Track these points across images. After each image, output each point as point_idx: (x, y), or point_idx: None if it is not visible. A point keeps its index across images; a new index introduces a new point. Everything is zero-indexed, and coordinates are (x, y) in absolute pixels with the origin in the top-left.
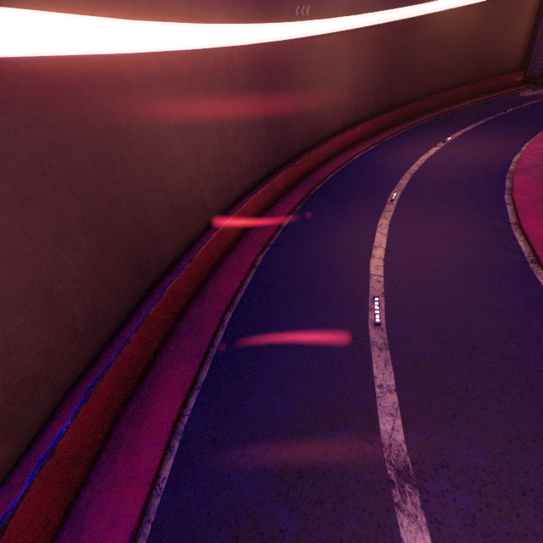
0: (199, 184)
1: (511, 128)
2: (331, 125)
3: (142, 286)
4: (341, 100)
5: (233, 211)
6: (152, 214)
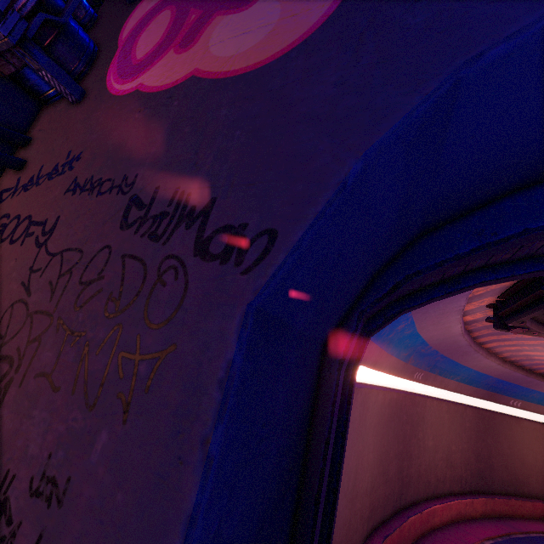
0: (431, 467)
1: None
2: (533, 487)
3: (398, 505)
4: None
5: (444, 500)
6: (413, 468)
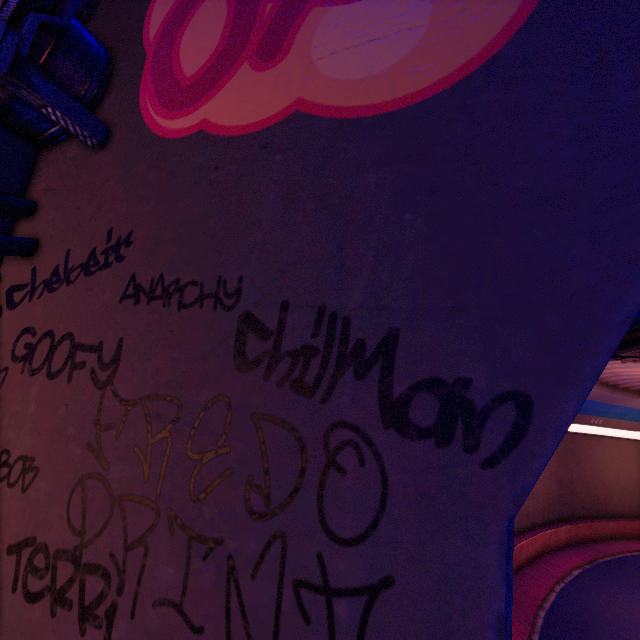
0: None
1: None
2: (615, 506)
3: None
4: (627, 488)
5: (529, 535)
6: None
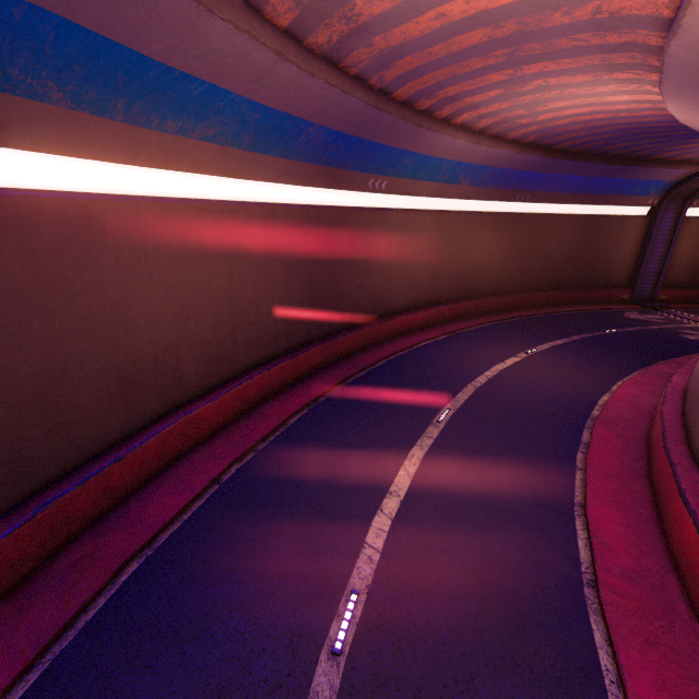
0: (180, 351)
1: (606, 355)
2: (398, 301)
3: (9, 495)
4: (415, 277)
5: (225, 390)
6: (75, 387)
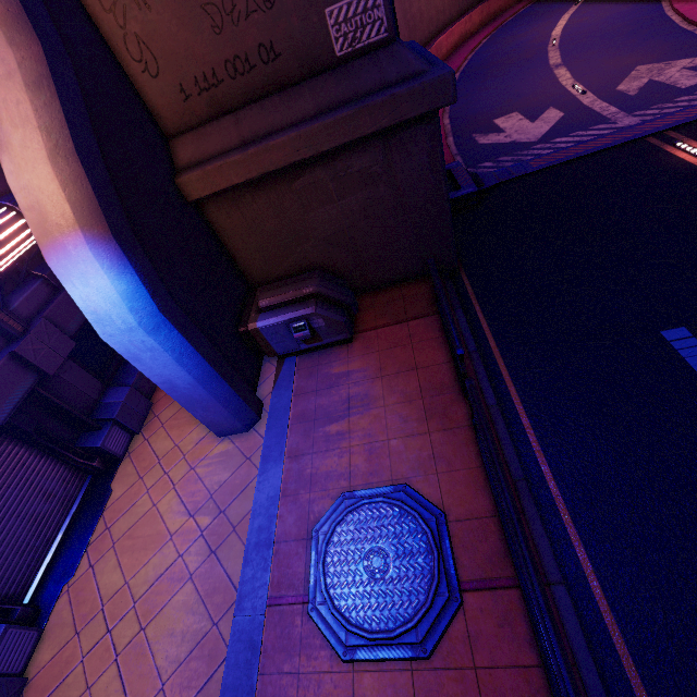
0: None
1: None
2: None
3: None
4: None
5: (447, 30)
6: (414, 8)
